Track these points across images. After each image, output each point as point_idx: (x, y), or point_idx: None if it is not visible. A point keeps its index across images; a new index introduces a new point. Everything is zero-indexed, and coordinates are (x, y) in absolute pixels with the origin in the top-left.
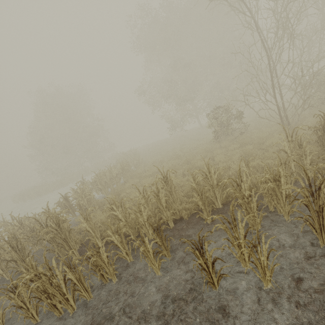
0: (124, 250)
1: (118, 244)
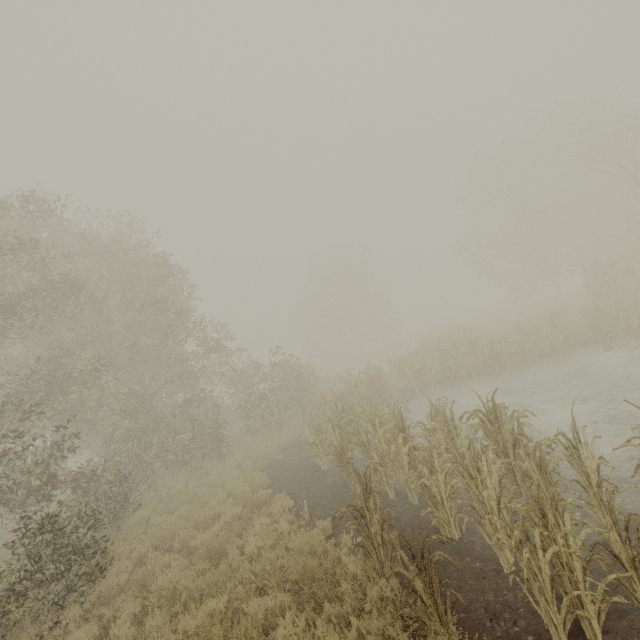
0: (537, 348)
1: (530, 347)
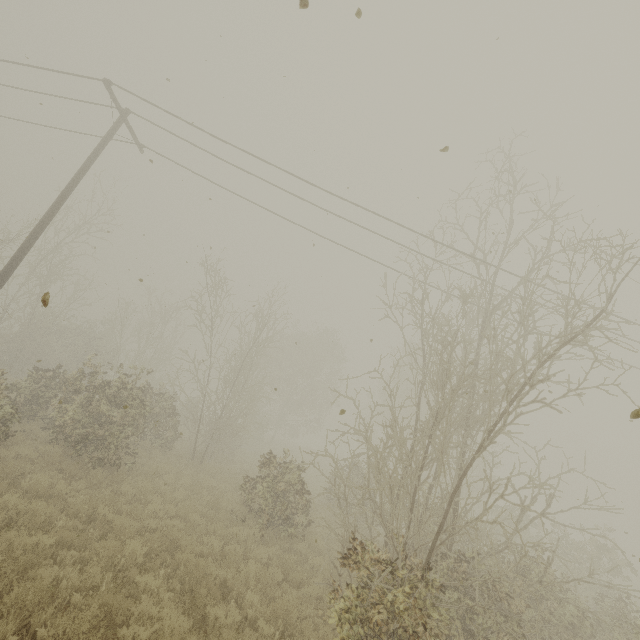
0: None
1: None
